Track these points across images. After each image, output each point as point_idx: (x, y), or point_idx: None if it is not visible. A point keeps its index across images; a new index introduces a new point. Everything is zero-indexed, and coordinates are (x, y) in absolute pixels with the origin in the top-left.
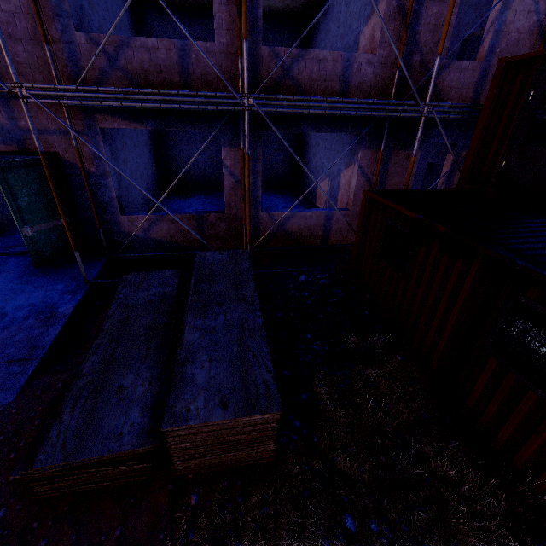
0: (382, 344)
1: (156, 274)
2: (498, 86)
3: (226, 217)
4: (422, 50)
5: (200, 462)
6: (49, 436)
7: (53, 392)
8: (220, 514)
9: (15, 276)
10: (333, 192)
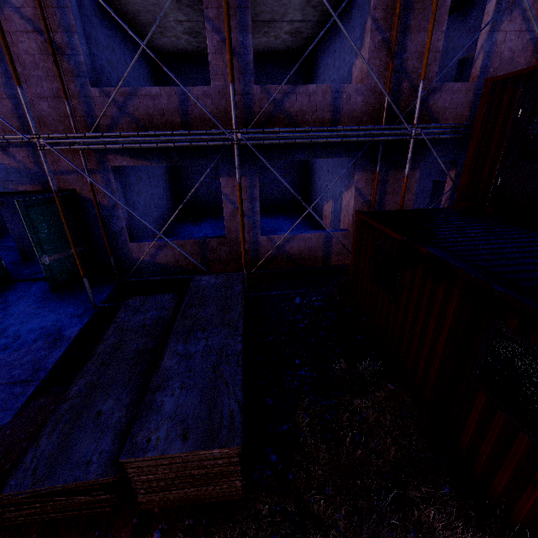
0: (373, 371)
1: (155, 298)
2: (487, 105)
3: (227, 241)
4: (411, 76)
5: (164, 496)
6: (23, 460)
7: (45, 414)
8: None
9: (34, 301)
10: (337, 213)
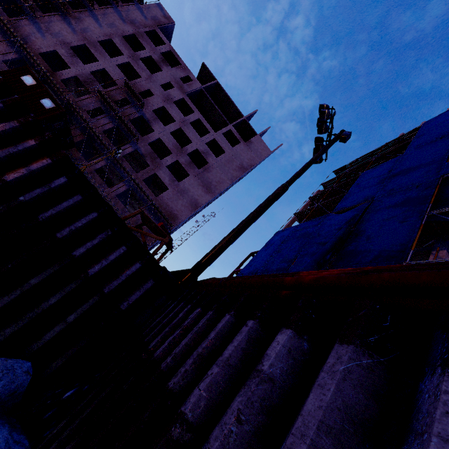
0: None
1: None
2: None
3: None
4: None
5: None
6: None
7: None
8: None
9: None
10: None
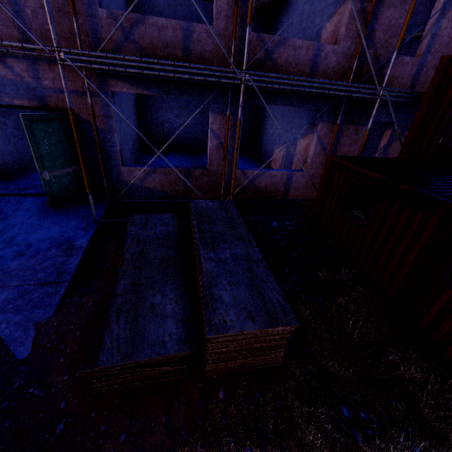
0: (347, 277)
1: (156, 216)
2: (439, 78)
3: (208, 172)
4: (376, 45)
5: (226, 365)
6: (104, 342)
7: (86, 309)
8: (245, 406)
9: (32, 214)
10: (289, 157)
